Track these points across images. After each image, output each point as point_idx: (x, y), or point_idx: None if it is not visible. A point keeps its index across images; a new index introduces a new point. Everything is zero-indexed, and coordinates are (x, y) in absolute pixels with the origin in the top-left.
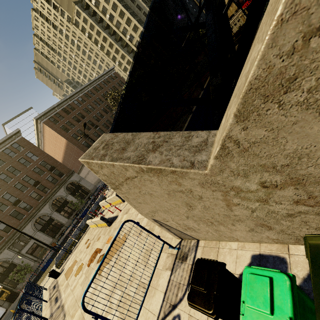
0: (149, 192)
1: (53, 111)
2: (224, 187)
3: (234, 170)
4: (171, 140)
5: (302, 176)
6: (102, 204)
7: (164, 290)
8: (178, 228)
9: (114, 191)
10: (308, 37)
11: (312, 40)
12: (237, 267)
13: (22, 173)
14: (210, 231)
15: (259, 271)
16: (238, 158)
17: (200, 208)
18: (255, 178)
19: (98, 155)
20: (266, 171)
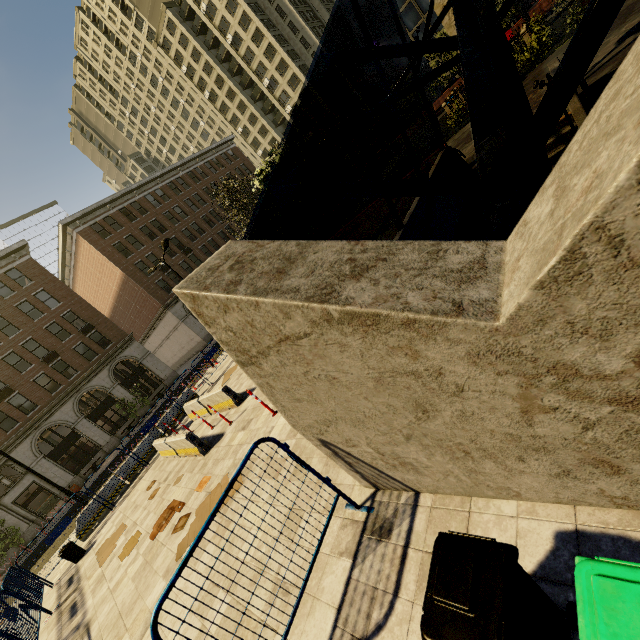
0: (330, 375)
1: (102, 211)
2: (533, 364)
3: (579, 319)
4: (394, 257)
5: None
6: (190, 408)
7: (337, 603)
8: (376, 462)
9: (216, 384)
10: None
11: None
12: (521, 557)
13: (23, 333)
14: (455, 473)
15: (624, 570)
16: (601, 286)
17: (449, 417)
18: (628, 343)
19: (219, 281)
20: None
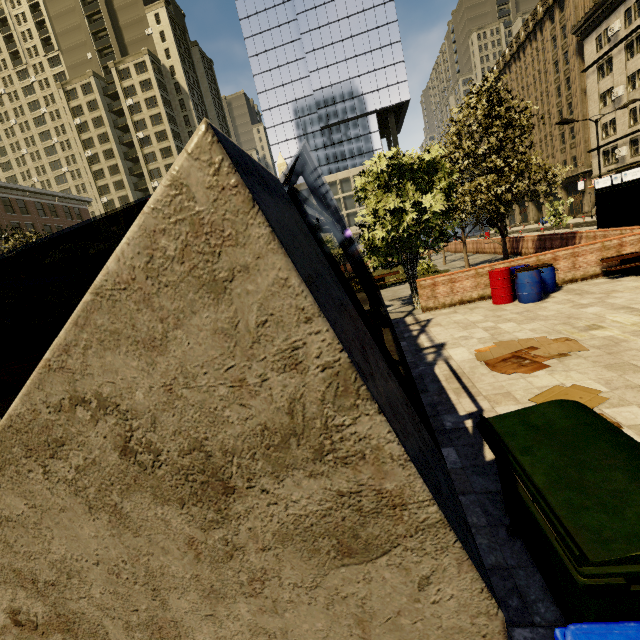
0: None
1: None
2: None
3: None
4: None
5: (73, 615)
6: None
7: None
8: None
9: None
10: (75, 402)
11: (79, 408)
12: None
13: None
14: None
15: None
16: None
17: None
18: (4, 597)
19: None
20: (23, 585)
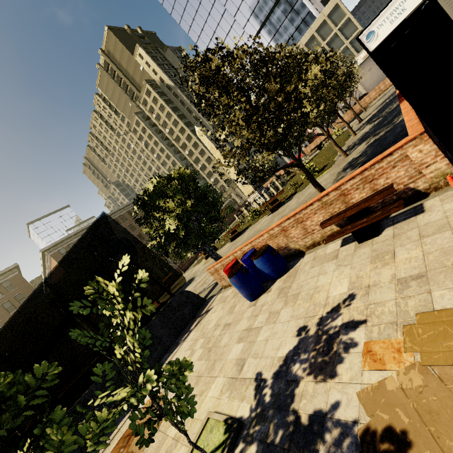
0: None
1: (68, 240)
2: None
3: None
4: None
5: None
6: None
7: None
8: None
9: None
10: None
11: None
12: None
13: (1, 322)
14: None
15: None
16: None
17: None
18: None
19: None
20: None
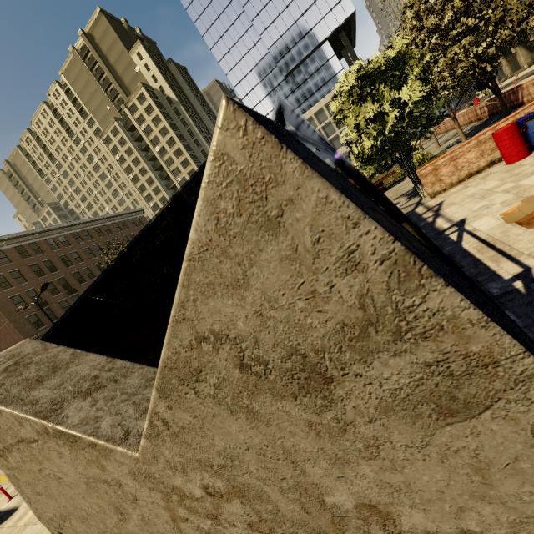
0: (57, 474)
1: None
2: (163, 485)
3: (170, 460)
4: (124, 379)
5: (243, 486)
6: None
7: None
8: None
9: None
10: (199, 340)
11: (203, 344)
12: None
13: None
14: None
15: None
16: (171, 443)
17: (137, 520)
18: (196, 478)
19: None
20: (205, 469)
